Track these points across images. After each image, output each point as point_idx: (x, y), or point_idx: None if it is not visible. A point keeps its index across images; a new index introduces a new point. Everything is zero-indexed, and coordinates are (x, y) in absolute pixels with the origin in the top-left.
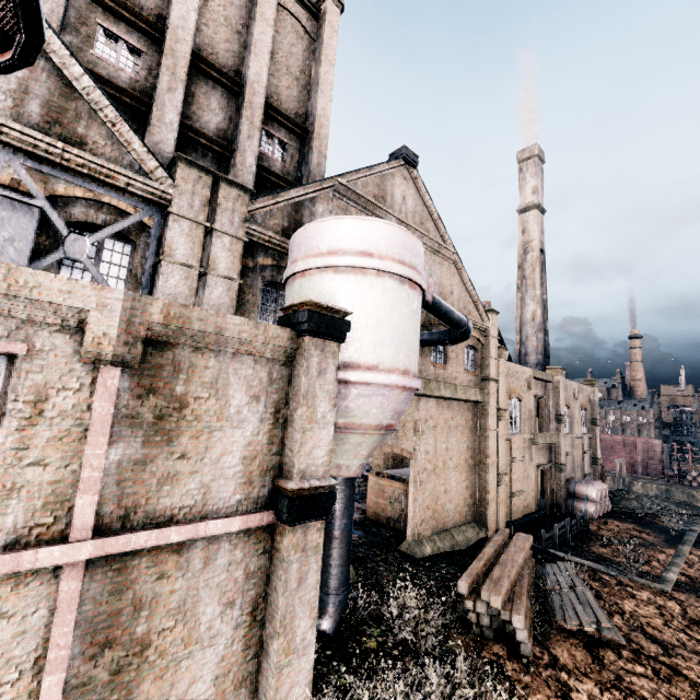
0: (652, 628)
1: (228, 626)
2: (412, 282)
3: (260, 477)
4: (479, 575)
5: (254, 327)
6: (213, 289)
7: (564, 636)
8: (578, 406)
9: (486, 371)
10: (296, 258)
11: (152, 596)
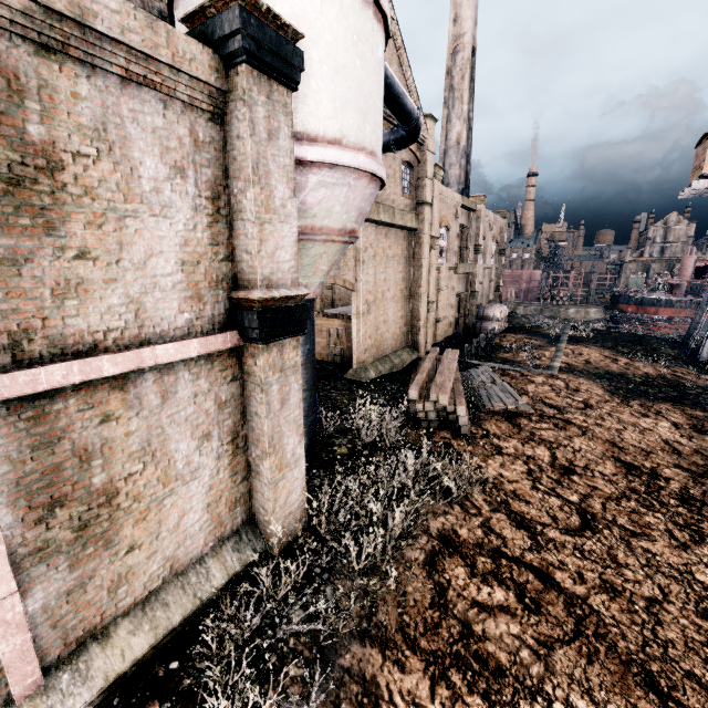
0: (549, 399)
1: (209, 458)
2: (377, 9)
3: (211, 290)
4: (424, 384)
5: (147, 27)
6: None
7: (491, 416)
8: (491, 237)
9: (421, 194)
10: None
11: (101, 443)
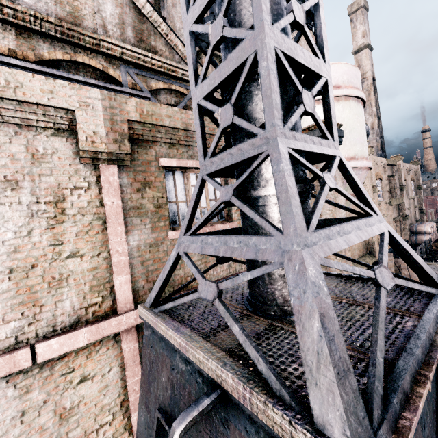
0: None
1: None
2: (361, 101)
3: None
4: None
5: None
6: None
7: None
8: (409, 179)
9: None
10: None
11: None
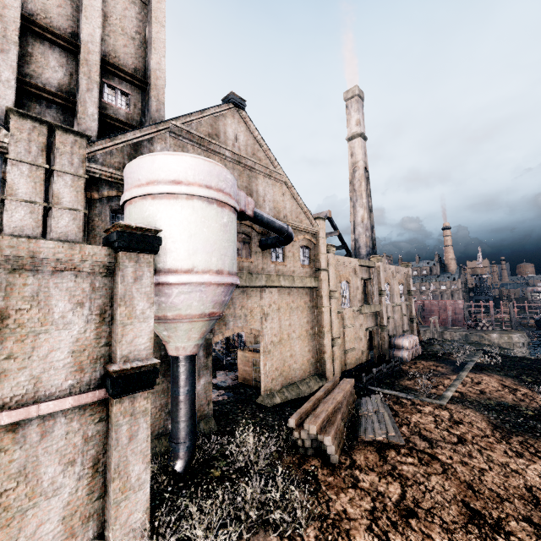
0: (426, 431)
1: (70, 479)
2: (221, 202)
3: (91, 365)
4: (308, 413)
5: (69, 248)
6: (60, 219)
7: (365, 445)
8: (396, 282)
9: (318, 264)
10: (126, 189)
11: None
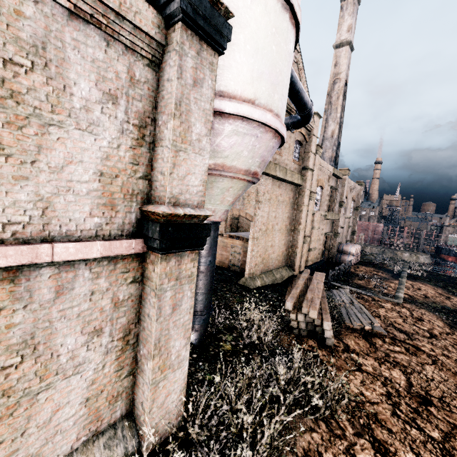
0: (398, 324)
1: (96, 353)
2: (292, 16)
3: (125, 201)
4: (297, 298)
5: None
6: None
7: (350, 332)
8: (351, 198)
9: (306, 162)
10: None
11: None
